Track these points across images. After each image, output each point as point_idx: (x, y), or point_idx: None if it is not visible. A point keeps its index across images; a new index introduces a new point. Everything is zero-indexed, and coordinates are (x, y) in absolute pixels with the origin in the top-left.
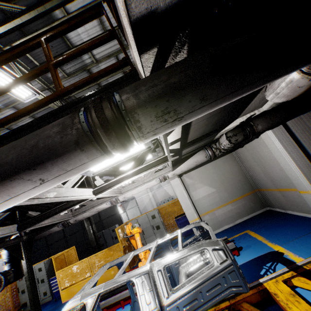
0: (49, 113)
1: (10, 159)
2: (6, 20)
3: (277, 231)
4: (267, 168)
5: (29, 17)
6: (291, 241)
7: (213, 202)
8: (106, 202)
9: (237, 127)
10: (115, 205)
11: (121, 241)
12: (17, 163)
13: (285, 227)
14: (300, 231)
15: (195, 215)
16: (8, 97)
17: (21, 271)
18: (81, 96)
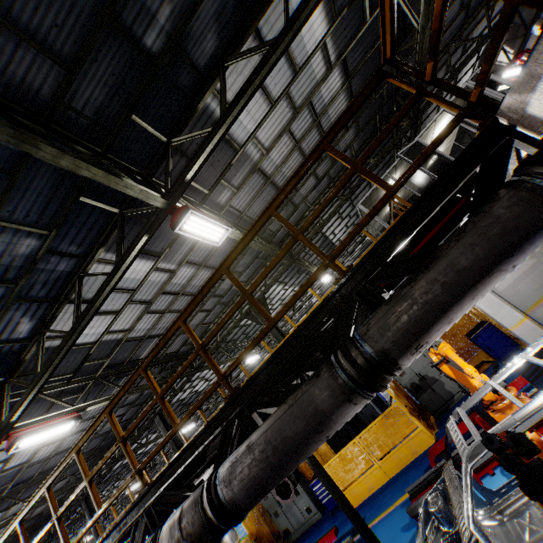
0: (404, 216)
1: (483, 256)
2: (195, 154)
3: None
4: None
5: (219, 136)
6: None
7: (539, 283)
8: None
9: None
10: None
11: (397, 399)
12: (492, 256)
13: None
14: None
15: (516, 315)
16: (180, 252)
17: (297, 470)
18: (436, 180)
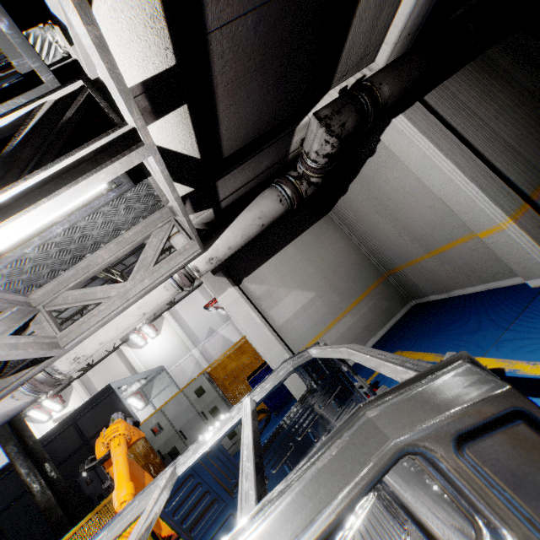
0: None
1: None
2: None
3: (455, 332)
4: (401, 218)
5: None
6: (499, 339)
7: (315, 320)
8: (13, 393)
9: (338, 96)
10: (116, 395)
11: None
12: None
13: (465, 320)
14: (501, 314)
15: (286, 357)
16: None
17: None
18: None
